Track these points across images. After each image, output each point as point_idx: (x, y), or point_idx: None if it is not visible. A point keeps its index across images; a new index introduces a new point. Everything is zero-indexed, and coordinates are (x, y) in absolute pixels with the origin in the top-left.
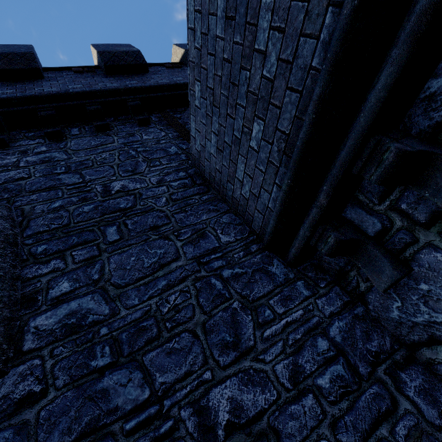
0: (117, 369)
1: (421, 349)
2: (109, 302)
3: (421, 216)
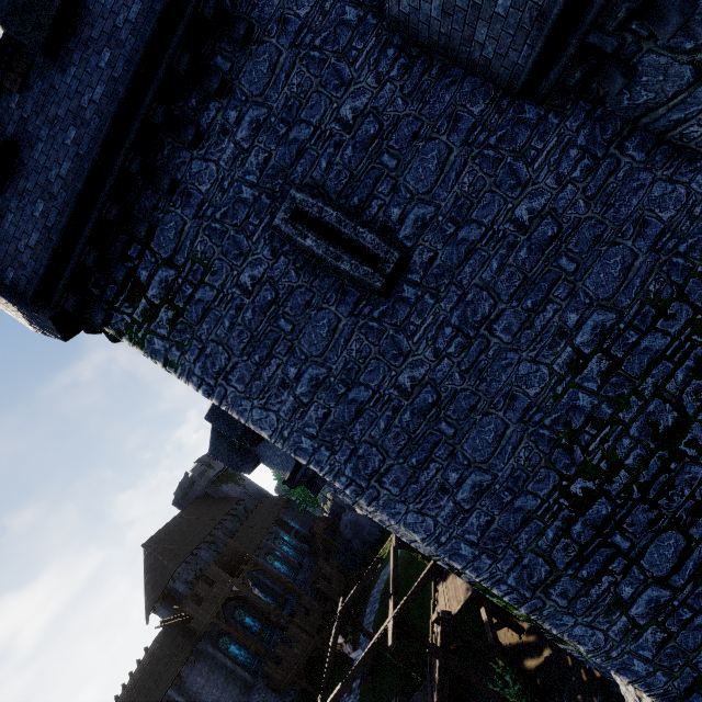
0: (462, 229)
1: (641, 120)
2: (430, 204)
3: (645, 32)
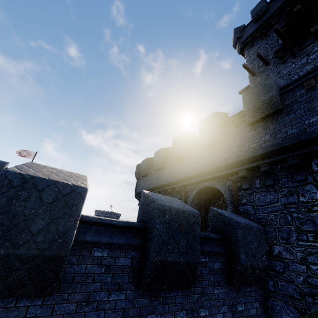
0: None
1: None
2: None
3: None
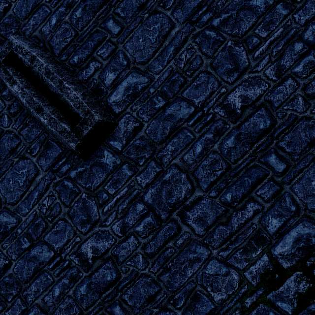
0: (171, 105)
1: None
2: (144, 74)
3: None
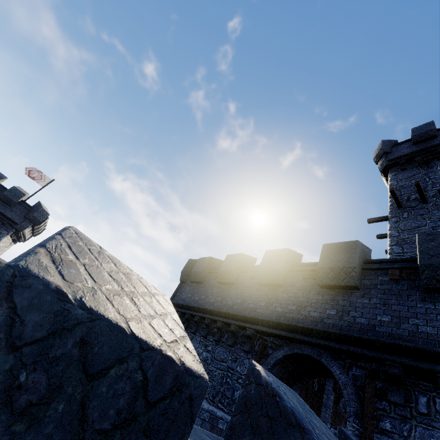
0: None
1: None
2: None
3: None
